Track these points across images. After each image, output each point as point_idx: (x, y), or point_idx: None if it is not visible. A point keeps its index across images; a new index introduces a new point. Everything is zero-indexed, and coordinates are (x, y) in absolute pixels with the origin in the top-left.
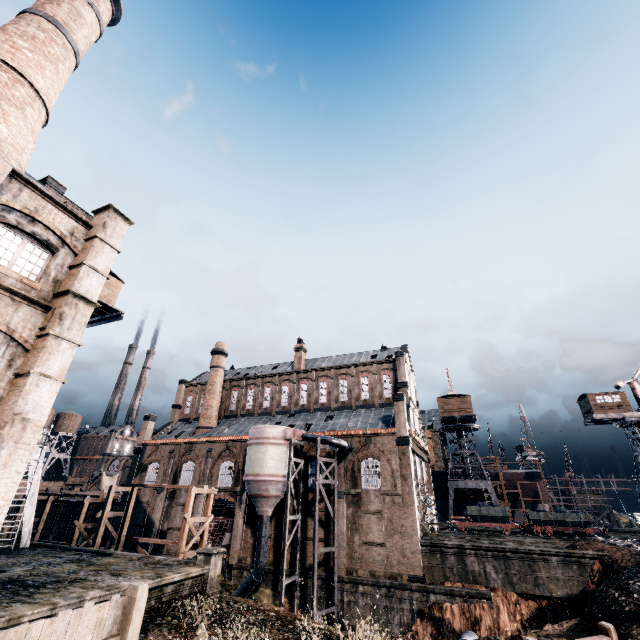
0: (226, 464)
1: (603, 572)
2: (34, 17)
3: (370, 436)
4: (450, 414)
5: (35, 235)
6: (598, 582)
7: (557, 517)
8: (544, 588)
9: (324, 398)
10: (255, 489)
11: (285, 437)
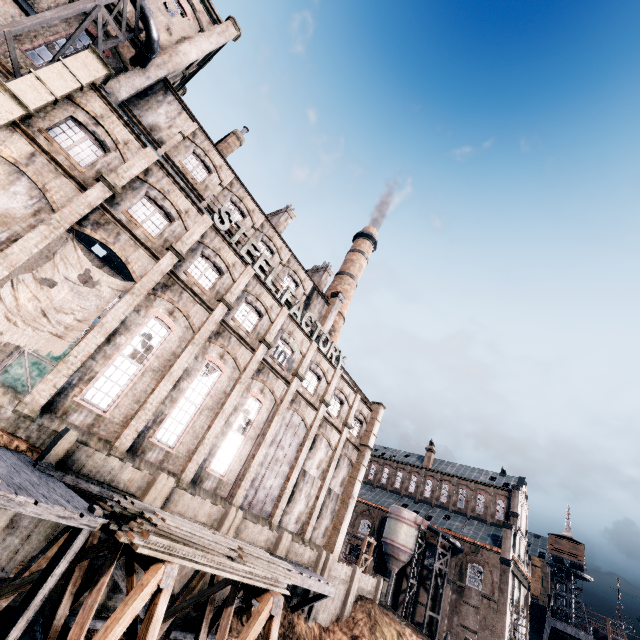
0: (365, 521)
1: None
2: (346, 277)
3: (479, 547)
4: (559, 554)
5: (359, 419)
6: None
7: None
8: None
9: (444, 498)
10: (390, 550)
11: (415, 522)
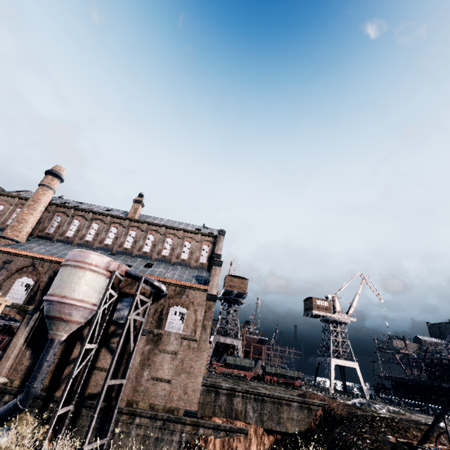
0: (24, 280)
1: (323, 416)
2: None
3: (185, 288)
4: (232, 289)
5: None
6: (319, 423)
7: (282, 372)
8: (283, 426)
9: (148, 248)
10: (56, 311)
11: (108, 268)
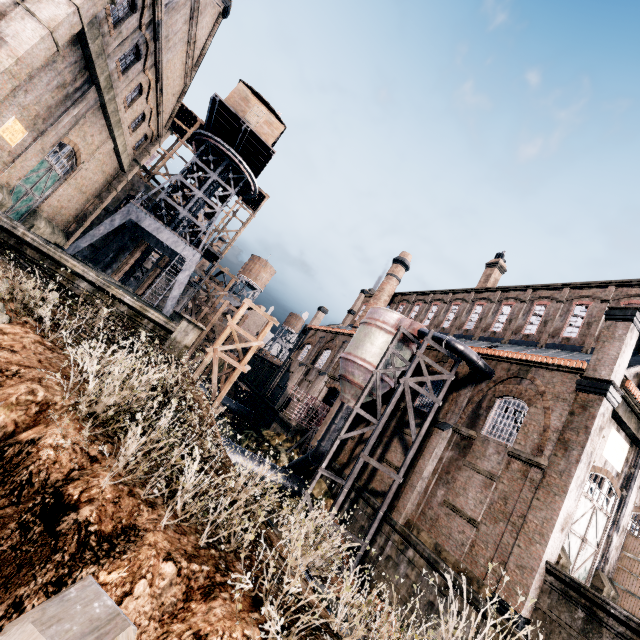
0: None
1: None
2: None
3: (529, 365)
4: None
5: None
6: None
7: None
8: None
9: (499, 326)
10: (343, 368)
11: (397, 326)
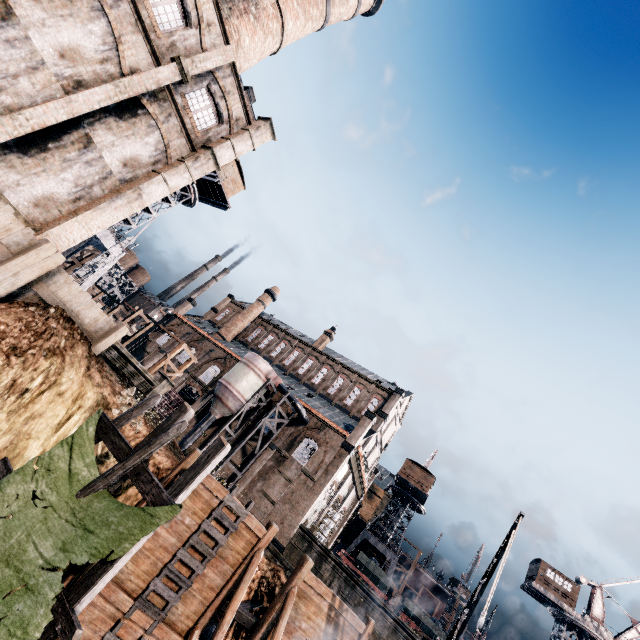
0: (215, 368)
1: None
2: None
3: (327, 425)
4: (407, 478)
5: (218, 106)
6: None
7: (427, 622)
8: None
9: (317, 380)
10: (220, 392)
11: (267, 375)
